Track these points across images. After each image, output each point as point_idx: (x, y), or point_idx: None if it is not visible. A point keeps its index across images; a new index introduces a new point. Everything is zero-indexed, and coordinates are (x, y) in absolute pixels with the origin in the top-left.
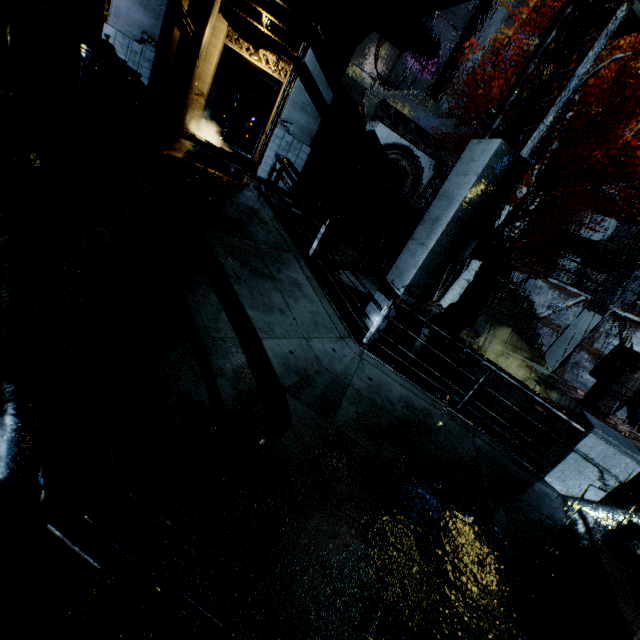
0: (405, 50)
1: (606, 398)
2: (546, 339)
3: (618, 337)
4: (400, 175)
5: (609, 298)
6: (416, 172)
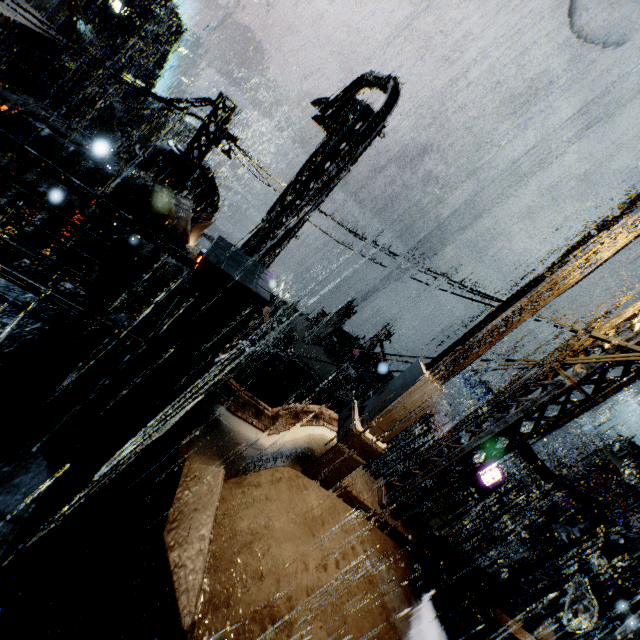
0: None
1: None
2: None
3: None
4: None
5: None
6: None
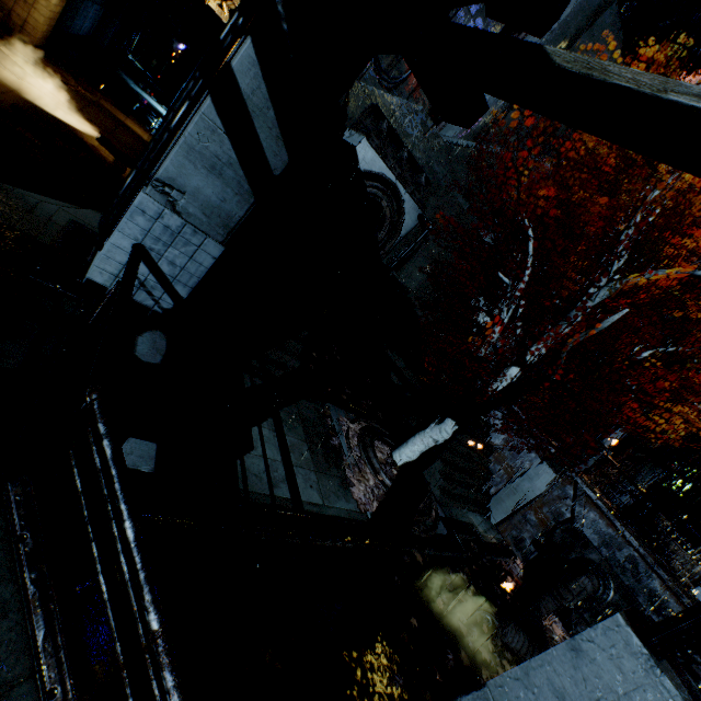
0: (449, 120)
1: (549, 598)
2: (495, 479)
3: (570, 510)
4: (375, 212)
5: (571, 459)
6: (396, 218)
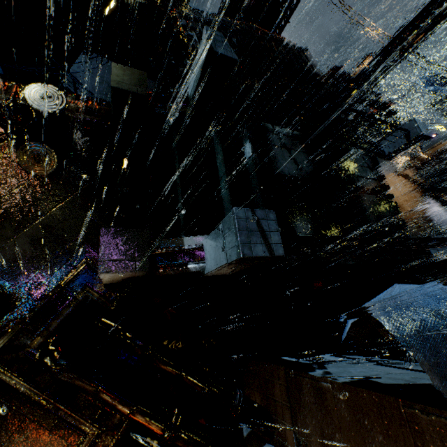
0: None
1: None
2: None
3: None
4: None
5: None
6: None
